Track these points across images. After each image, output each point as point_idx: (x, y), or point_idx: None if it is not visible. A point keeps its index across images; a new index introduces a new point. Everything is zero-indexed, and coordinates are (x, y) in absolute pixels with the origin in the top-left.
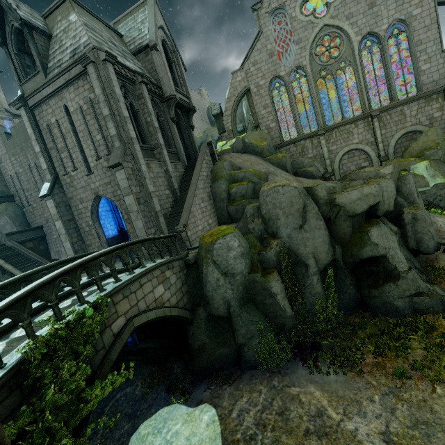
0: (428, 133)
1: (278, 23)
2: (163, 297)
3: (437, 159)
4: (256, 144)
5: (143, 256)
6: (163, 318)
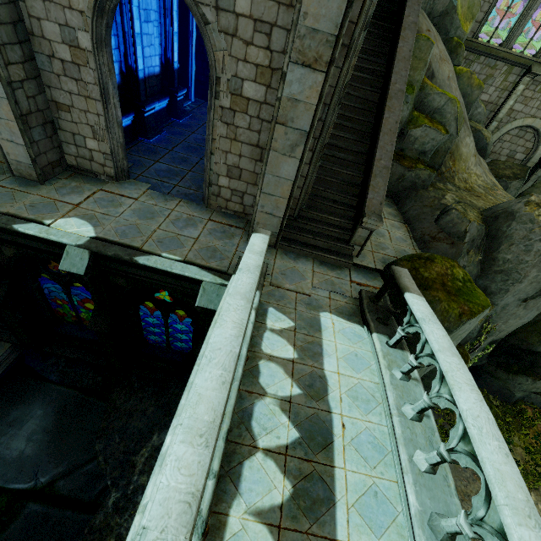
0: None
1: None
2: None
3: None
4: (461, 19)
5: (248, 233)
6: None
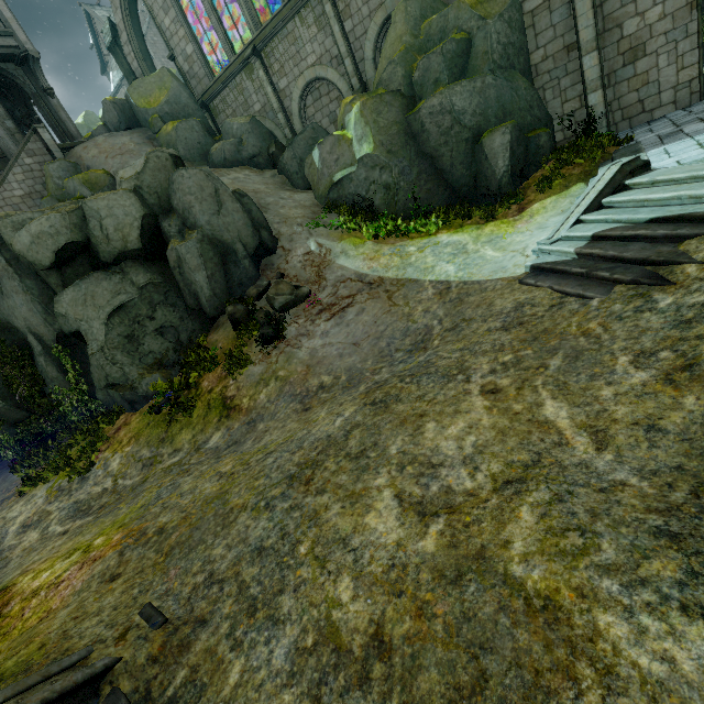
0: (396, 16)
1: None
2: None
3: (390, 91)
4: (145, 106)
5: None
6: None
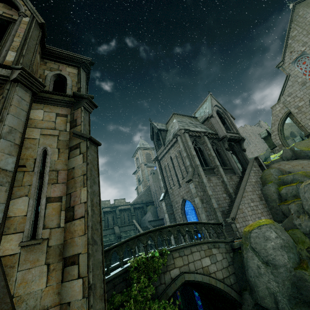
0: None
1: (302, 63)
2: (209, 268)
3: None
4: (308, 149)
5: None
6: (209, 286)
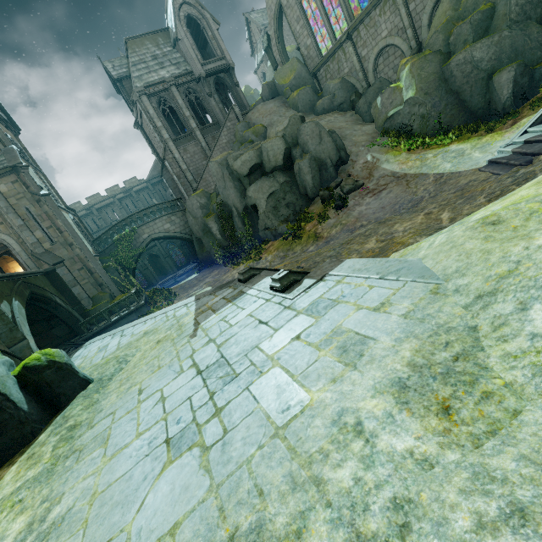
0: None
1: None
2: (170, 228)
3: (432, 52)
4: (282, 83)
5: None
6: (171, 237)
